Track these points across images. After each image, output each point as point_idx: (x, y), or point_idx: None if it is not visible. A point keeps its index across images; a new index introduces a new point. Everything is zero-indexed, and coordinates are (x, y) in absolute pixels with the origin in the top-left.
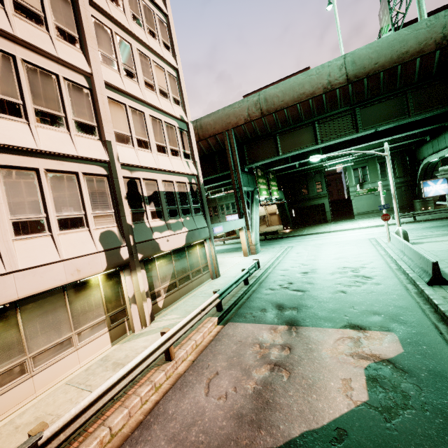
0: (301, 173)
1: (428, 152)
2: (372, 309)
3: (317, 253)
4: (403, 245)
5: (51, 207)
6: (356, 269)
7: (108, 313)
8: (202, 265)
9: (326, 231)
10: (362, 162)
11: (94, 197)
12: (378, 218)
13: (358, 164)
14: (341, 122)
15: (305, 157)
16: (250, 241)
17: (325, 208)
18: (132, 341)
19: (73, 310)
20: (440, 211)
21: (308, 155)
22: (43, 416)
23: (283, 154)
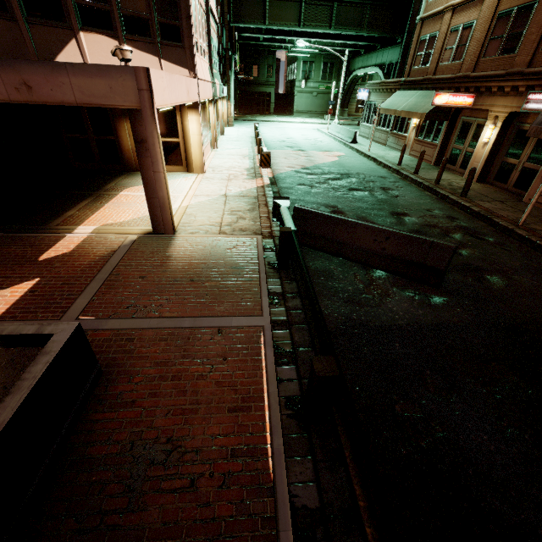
0: (258, 48)
1: (359, 65)
2: (331, 148)
3: (284, 131)
4: (340, 128)
5: (202, 37)
6: (316, 139)
7: (209, 130)
8: (219, 120)
9: (277, 120)
10: (312, 56)
11: (205, 34)
12: (311, 118)
13: (308, 57)
14: (322, 11)
15: (278, 33)
16: (229, 113)
17: (270, 99)
18: (221, 151)
19: (206, 119)
20: (352, 119)
21: (281, 31)
22: (226, 162)
23: (269, 24)
